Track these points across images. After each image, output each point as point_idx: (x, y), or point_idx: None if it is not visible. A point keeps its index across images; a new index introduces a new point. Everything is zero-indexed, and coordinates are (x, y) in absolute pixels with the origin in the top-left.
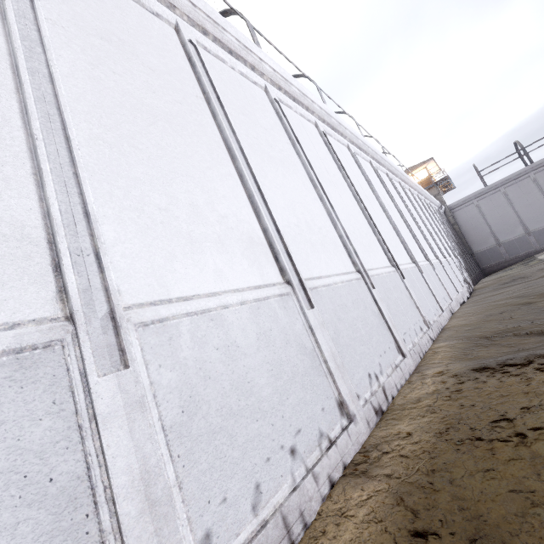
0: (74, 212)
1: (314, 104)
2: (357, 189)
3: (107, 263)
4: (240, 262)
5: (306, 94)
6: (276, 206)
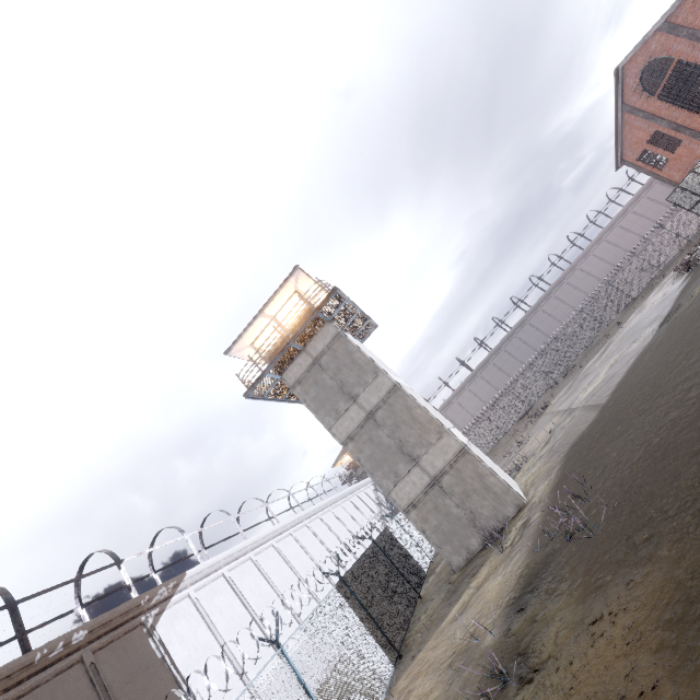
0: (244, 676)
1: (269, 534)
2: (300, 569)
3: (253, 683)
4: (270, 663)
5: (265, 535)
6: (272, 630)
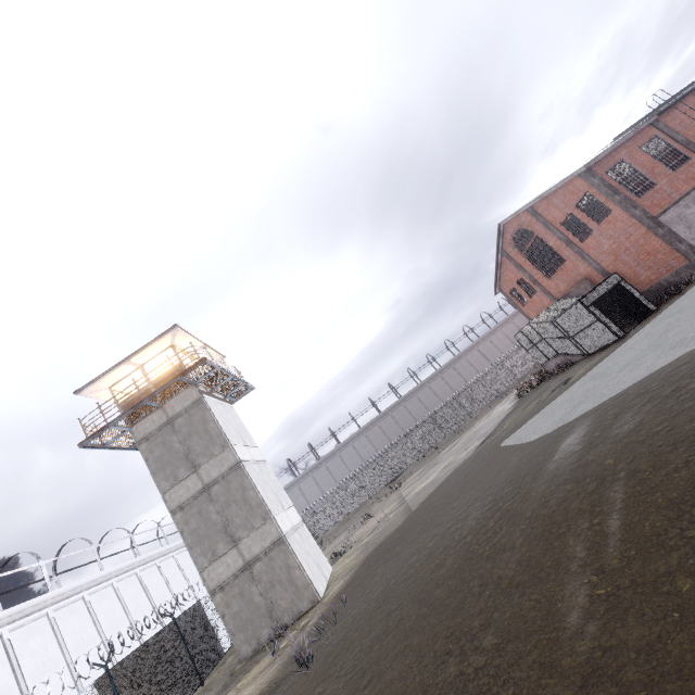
0: None
1: (84, 585)
2: (109, 627)
3: None
4: None
5: (77, 586)
6: None
